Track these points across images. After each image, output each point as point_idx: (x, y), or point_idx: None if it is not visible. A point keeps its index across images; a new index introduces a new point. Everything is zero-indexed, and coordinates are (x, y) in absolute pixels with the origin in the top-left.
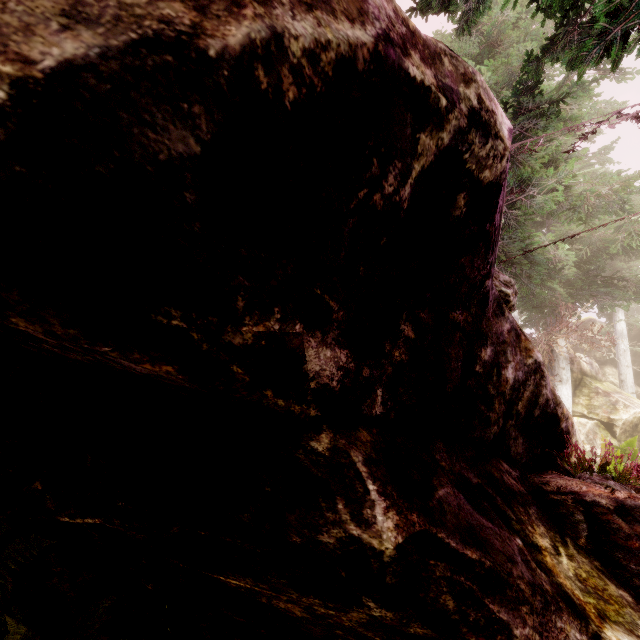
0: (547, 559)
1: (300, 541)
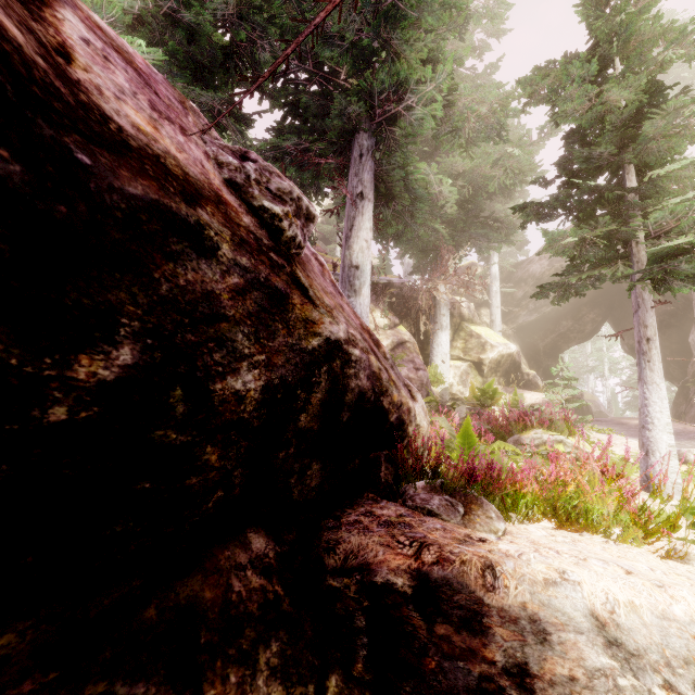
0: None
1: None
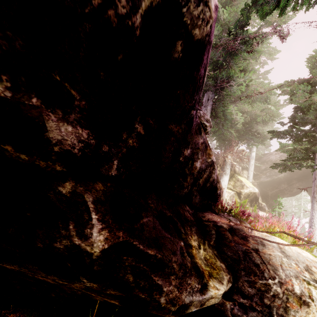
0: (193, 251)
1: (42, 246)
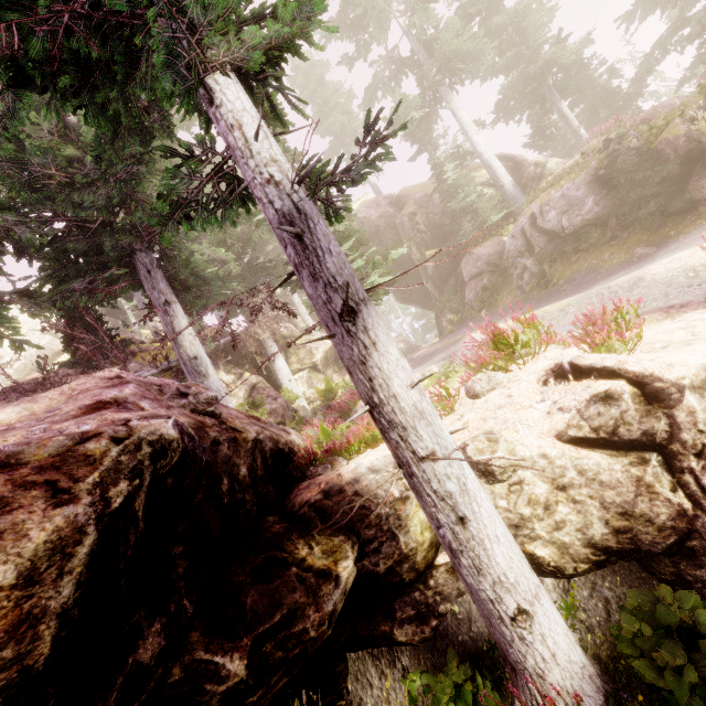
0: (309, 560)
1: None
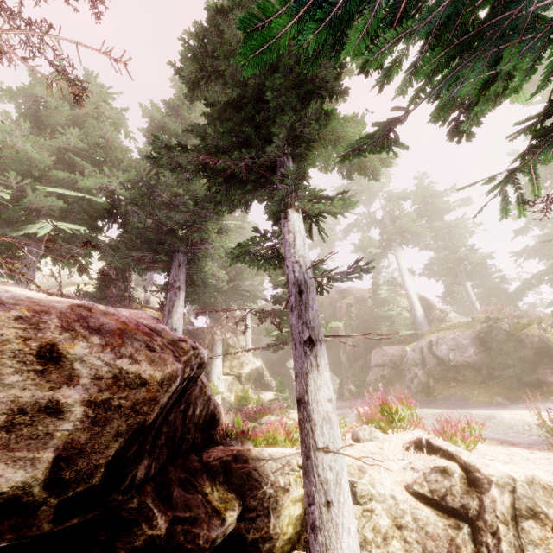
0: (210, 497)
1: (125, 551)
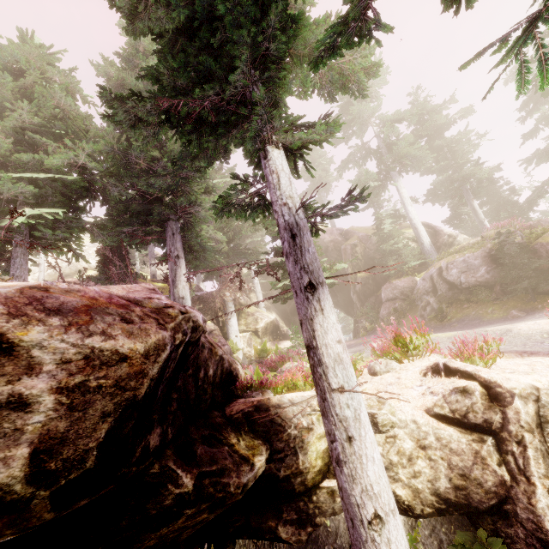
0: (236, 447)
1: (156, 511)
